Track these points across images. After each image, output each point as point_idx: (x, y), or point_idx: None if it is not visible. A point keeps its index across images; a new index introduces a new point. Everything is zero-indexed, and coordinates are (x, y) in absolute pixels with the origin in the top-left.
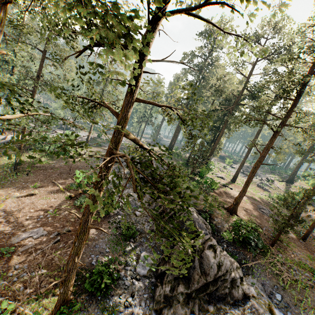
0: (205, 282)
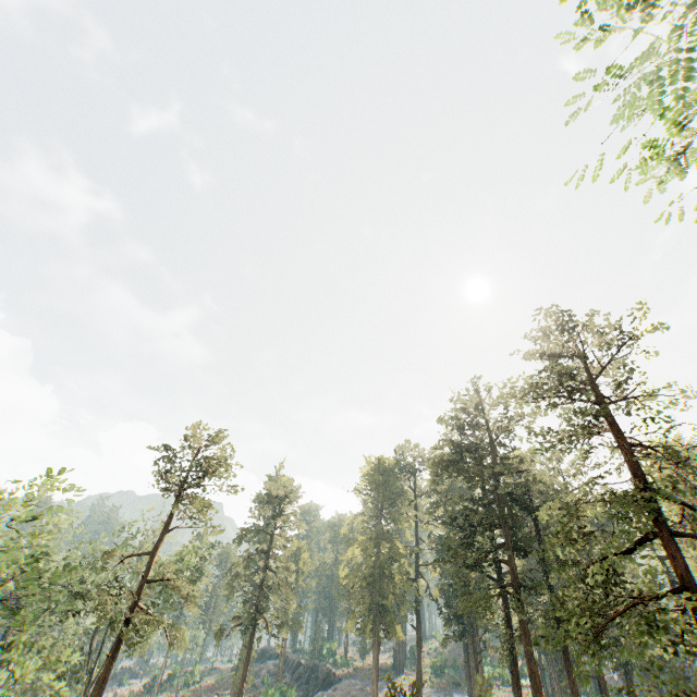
0: (324, 678)
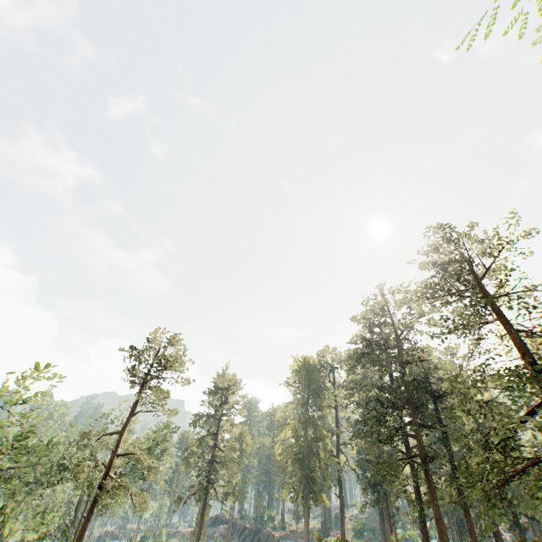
0: (265, 539)
